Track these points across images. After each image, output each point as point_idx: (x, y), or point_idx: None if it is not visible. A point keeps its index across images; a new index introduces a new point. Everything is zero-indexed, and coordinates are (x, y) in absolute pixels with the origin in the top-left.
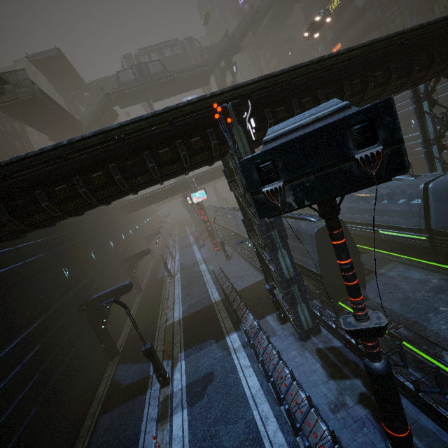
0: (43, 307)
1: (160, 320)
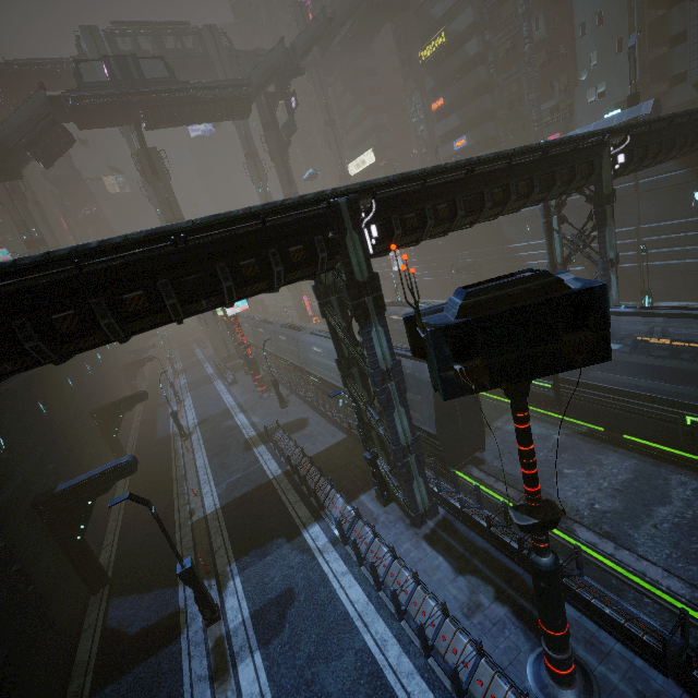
0: None
1: (179, 513)
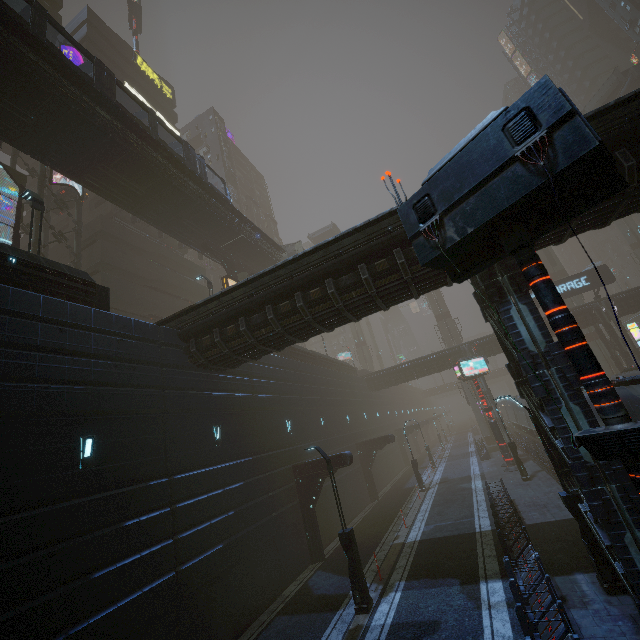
0: (258, 448)
1: (387, 535)
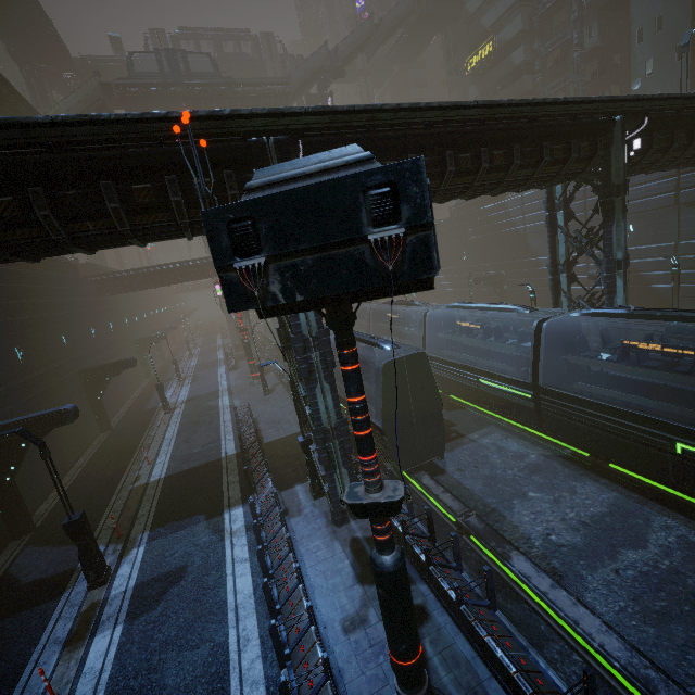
0: None
1: (126, 477)
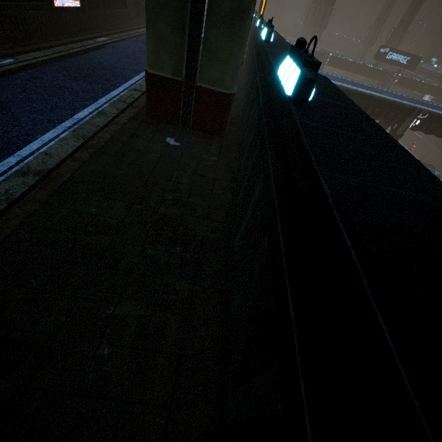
0: None
1: None
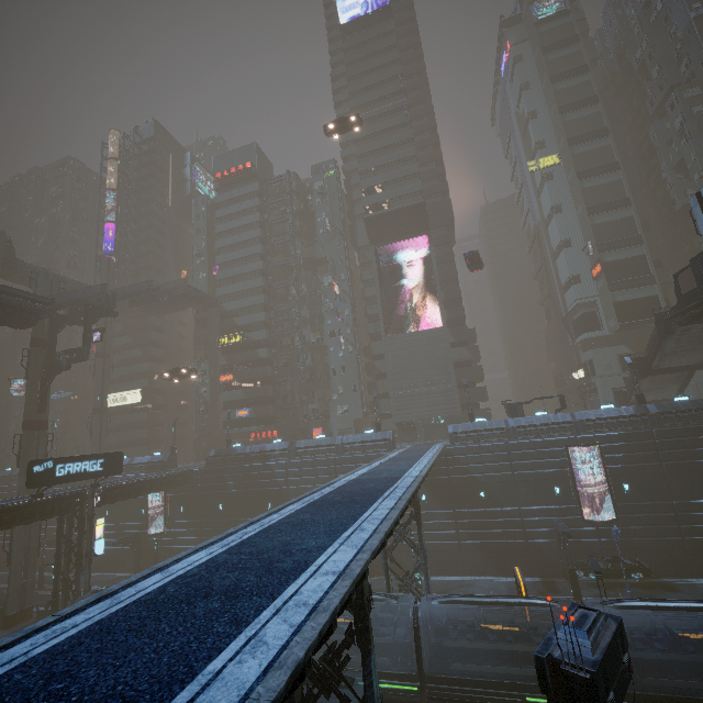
0: None
1: None
